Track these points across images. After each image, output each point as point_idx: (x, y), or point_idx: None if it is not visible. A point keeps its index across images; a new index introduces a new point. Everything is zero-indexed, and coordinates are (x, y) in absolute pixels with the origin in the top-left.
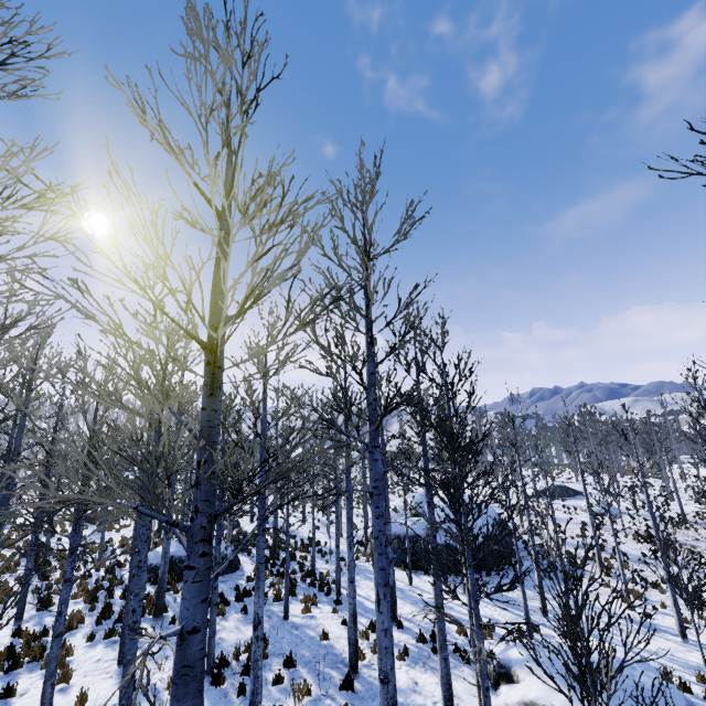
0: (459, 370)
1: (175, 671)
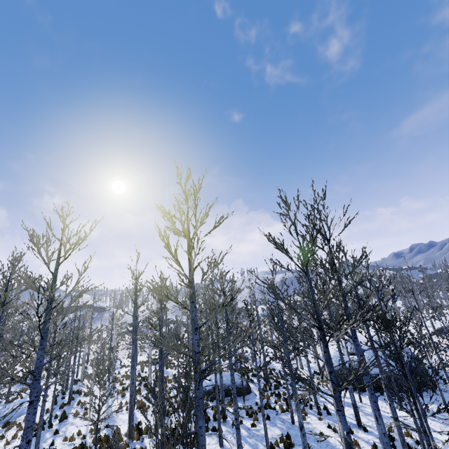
0: (381, 280)
1: (346, 446)
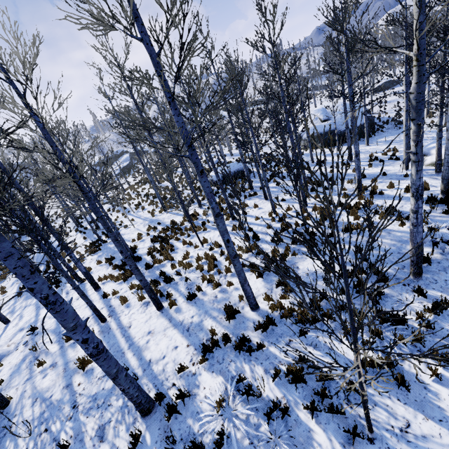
0: None
1: None
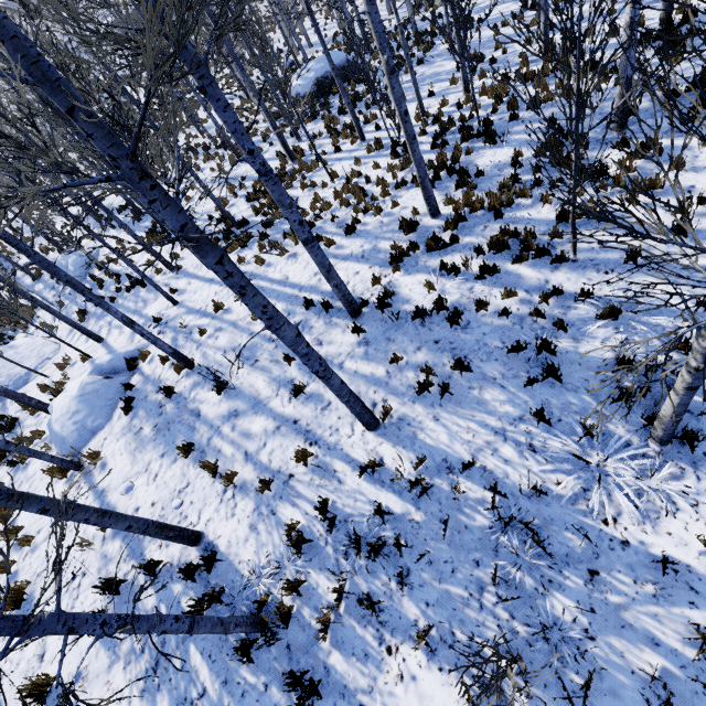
0: None
1: None
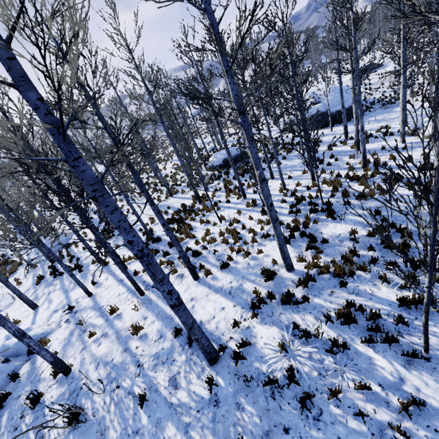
0: None
1: None
